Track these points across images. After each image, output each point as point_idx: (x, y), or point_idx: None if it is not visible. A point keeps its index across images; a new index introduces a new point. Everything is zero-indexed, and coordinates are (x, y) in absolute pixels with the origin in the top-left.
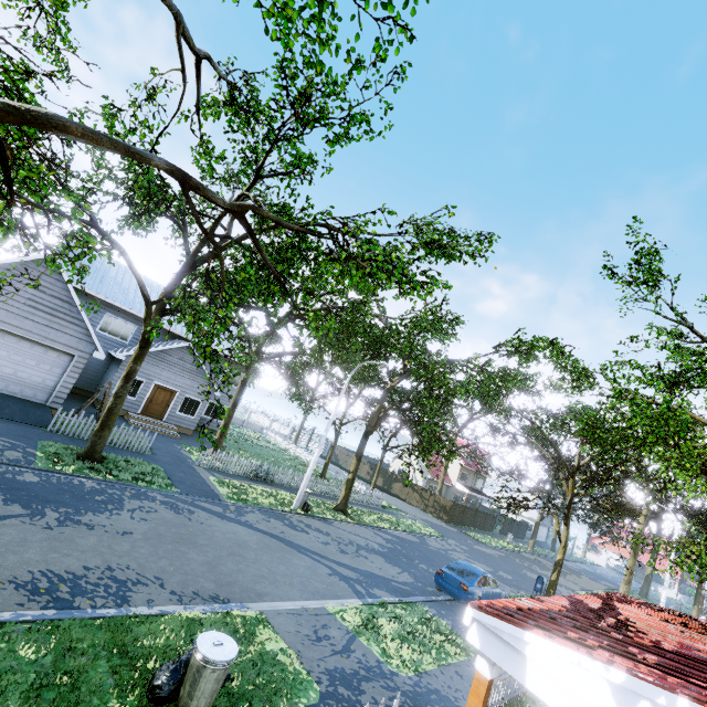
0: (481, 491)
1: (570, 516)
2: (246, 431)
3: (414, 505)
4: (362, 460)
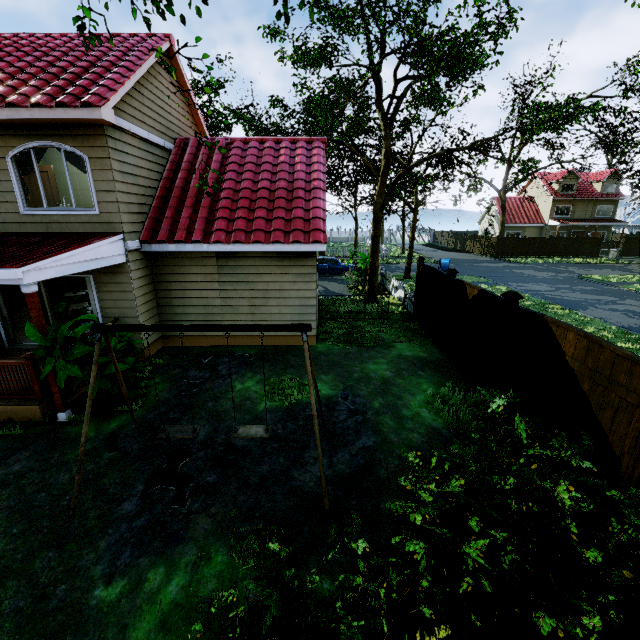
0: (610, 218)
1: (417, 203)
2: (343, 243)
3: (477, 253)
4: (449, 234)
